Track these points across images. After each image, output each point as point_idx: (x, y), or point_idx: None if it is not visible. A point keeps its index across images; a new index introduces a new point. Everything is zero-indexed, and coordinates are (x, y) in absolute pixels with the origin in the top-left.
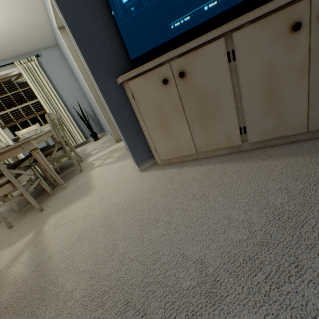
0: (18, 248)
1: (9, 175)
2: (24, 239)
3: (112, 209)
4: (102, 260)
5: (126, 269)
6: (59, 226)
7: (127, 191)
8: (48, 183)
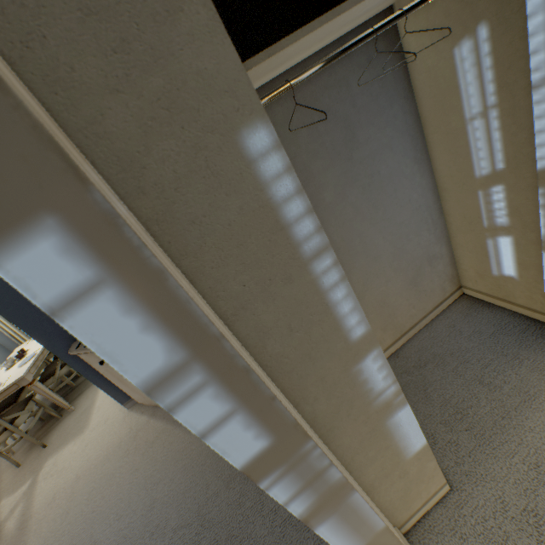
0: (17, 497)
1: (5, 424)
2: (24, 486)
3: (85, 465)
4: (56, 528)
5: (62, 540)
6: (49, 476)
7: (106, 440)
8: (65, 392)
